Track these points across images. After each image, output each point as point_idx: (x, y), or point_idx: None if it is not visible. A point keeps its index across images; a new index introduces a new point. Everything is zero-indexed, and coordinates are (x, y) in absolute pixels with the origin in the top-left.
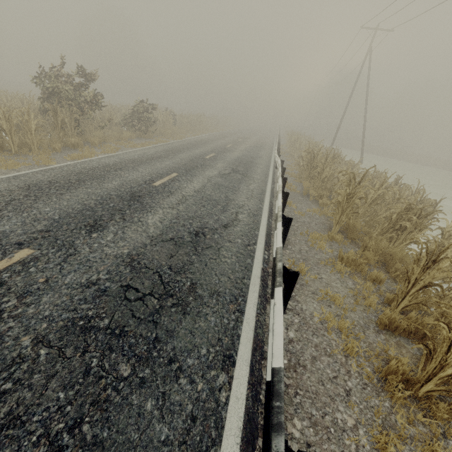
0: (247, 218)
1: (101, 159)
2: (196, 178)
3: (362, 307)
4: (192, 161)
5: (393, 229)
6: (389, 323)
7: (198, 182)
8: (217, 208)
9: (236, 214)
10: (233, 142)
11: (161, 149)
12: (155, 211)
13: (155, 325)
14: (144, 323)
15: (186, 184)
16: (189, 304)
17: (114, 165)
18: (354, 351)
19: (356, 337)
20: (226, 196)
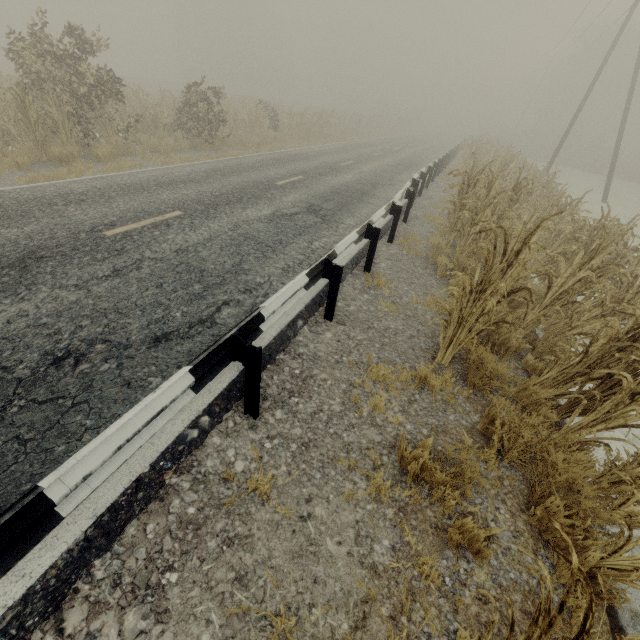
0: (238, 318)
1: (74, 182)
2: (212, 222)
3: None
4: (241, 189)
5: (588, 378)
6: None
7: (207, 231)
8: (188, 291)
9: (219, 306)
10: (360, 157)
11: (208, 167)
12: (30, 294)
13: None
14: None
15: (174, 234)
16: None
17: (78, 194)
18: None
19: None
20: (237, 263)
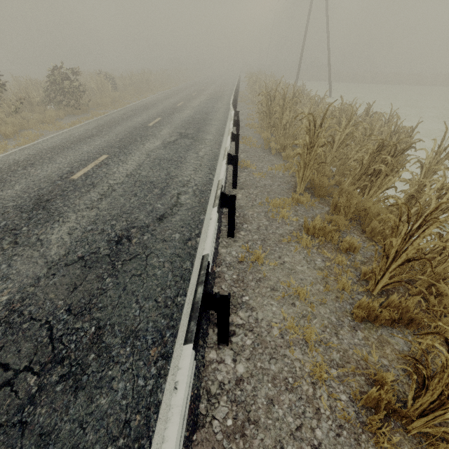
0: (191, 199)
1: (10, 155)
2: (132, 156)
3: (334, 294)
4: (130, 133)
5: (366, 175)
6: (367, 314)
7: (133, 161)
8: (153, 194)
9: (177, 196)
10: (185, 98)
11: (94, 125)
12: (65, 219)
13: (21, 431)
14: (3, 433)
15: (116, 168)
16: (87, 367)
17: (24, 161)
18: (323, 377)
19: (327, 345)
20: (167, 173)
